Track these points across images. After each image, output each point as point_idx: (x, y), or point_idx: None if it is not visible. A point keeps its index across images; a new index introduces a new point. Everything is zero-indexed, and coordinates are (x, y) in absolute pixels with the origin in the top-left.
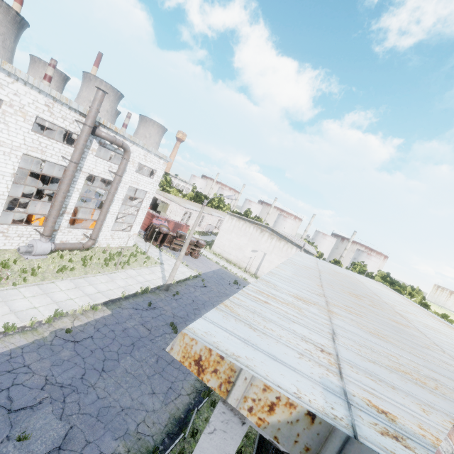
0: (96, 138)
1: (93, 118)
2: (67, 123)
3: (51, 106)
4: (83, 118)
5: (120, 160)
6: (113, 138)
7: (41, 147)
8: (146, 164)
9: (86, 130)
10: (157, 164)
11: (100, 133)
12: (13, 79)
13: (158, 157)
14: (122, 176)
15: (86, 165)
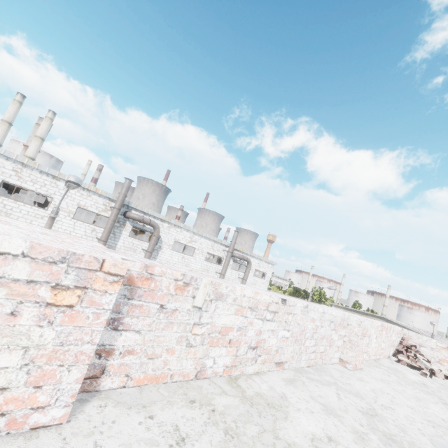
0: (232, 258)
1: (233, 247)
2: (219, 252)
3: (213, 245)
4: (226, 248)
5: (238, 268)
6: (242, 256)
7: (207, 268)
8: (259, 269)
9: (229, 254)
10: (266, 268)
11: (235, 254)
12: (200, 237)
13: (267, 263)
14: (247, 280)
15: (226, 275)
